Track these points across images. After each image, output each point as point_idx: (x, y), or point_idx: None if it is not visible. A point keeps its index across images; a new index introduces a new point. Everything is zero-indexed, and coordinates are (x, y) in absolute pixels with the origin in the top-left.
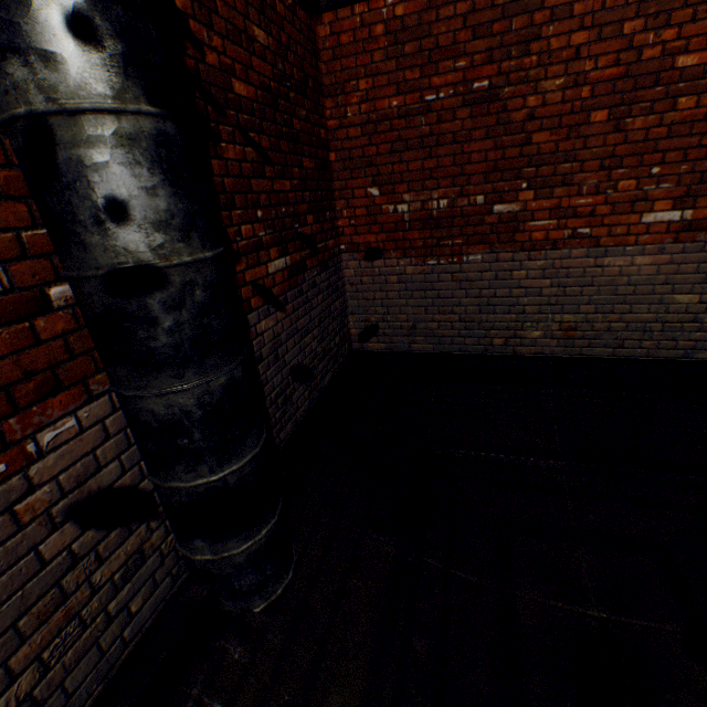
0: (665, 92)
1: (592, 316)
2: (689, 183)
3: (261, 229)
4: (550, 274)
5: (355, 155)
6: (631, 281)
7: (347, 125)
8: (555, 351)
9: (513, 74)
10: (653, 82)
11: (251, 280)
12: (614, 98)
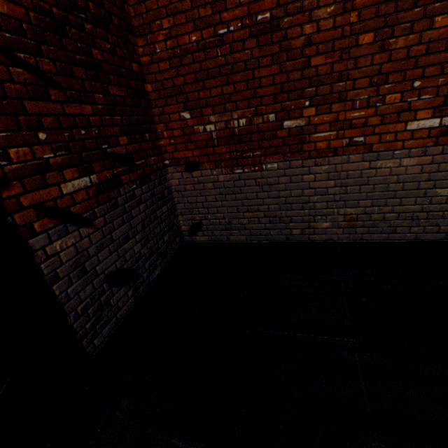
0: (423, 12)
1: (370, 209)
2: (447, 94)
3: (46, 151)
4: (334, 176)
5: (167, 85)
6: (400, 179)
7: (157, 60)
8: (341, 238)
9: (290, 5)
10: (412, 3)
11: (32, 203)
12: (379, 21)
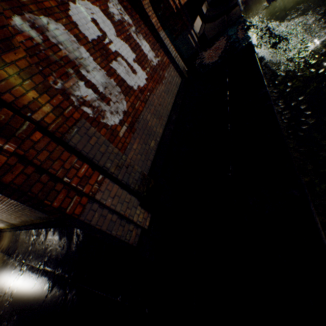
0: None
1: None
2: None
3: None
4: None
5: None
6: None
7: None
8: None
9: None
10: None
11: None
12: None
